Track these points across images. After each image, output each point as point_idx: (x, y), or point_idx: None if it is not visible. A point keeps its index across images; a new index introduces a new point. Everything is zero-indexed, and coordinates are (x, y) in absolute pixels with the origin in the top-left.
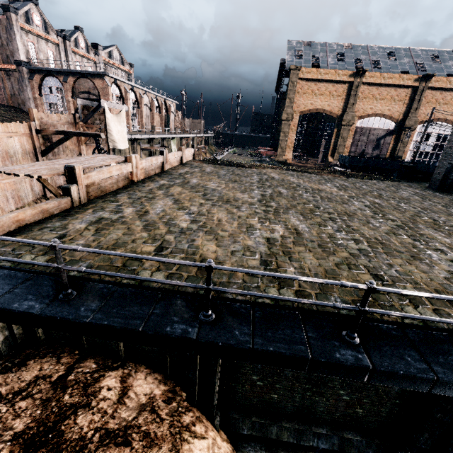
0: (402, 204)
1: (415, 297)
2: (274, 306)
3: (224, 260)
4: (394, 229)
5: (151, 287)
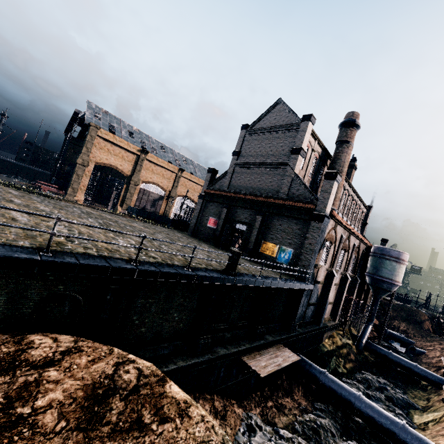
0: (180, 239)
1: (200, 264)
2: (158, 263)
3: (118, 249)
4: (183, 247)
5: (93, 255)
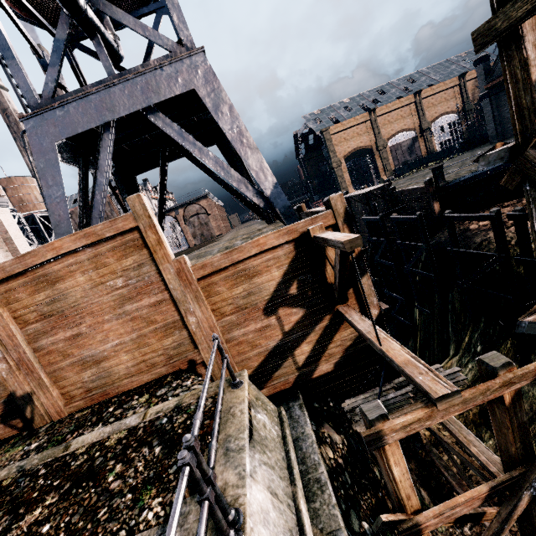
0: None
1: None
2: None
3: None
4: None
5: None
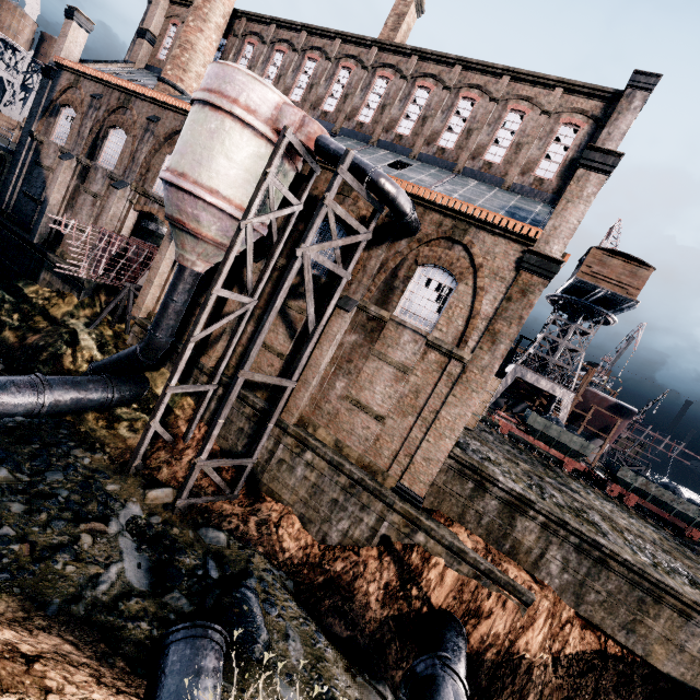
0: None
1: None
2: None
3: None
4: None
5: None
